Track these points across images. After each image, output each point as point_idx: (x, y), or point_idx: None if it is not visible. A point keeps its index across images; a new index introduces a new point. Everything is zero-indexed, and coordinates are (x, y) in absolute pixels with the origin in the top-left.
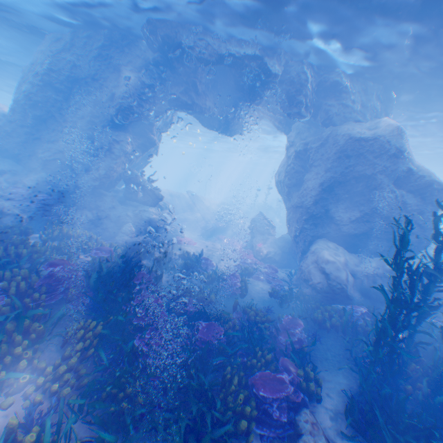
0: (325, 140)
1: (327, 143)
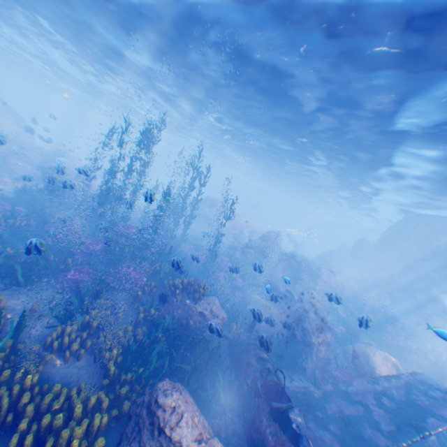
0: None
1: None
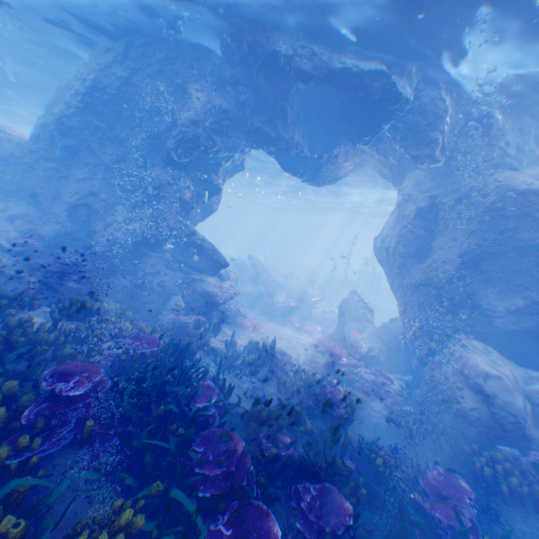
0: (466, 193)
1: (469, 198)
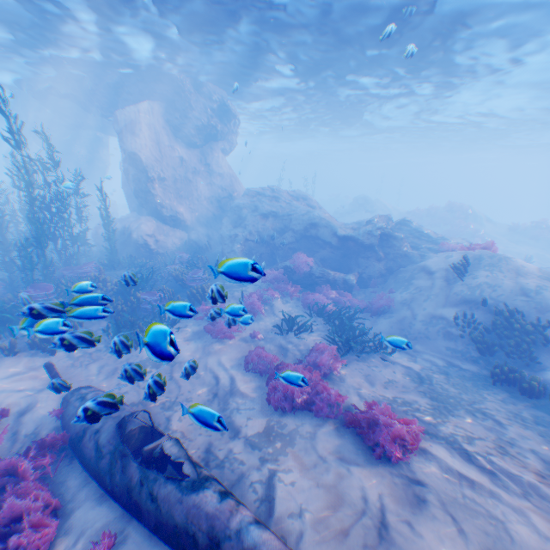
0: None
1: None
